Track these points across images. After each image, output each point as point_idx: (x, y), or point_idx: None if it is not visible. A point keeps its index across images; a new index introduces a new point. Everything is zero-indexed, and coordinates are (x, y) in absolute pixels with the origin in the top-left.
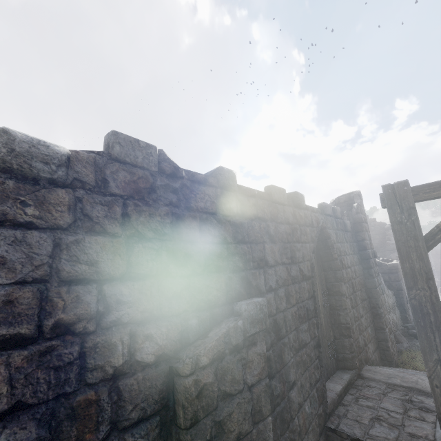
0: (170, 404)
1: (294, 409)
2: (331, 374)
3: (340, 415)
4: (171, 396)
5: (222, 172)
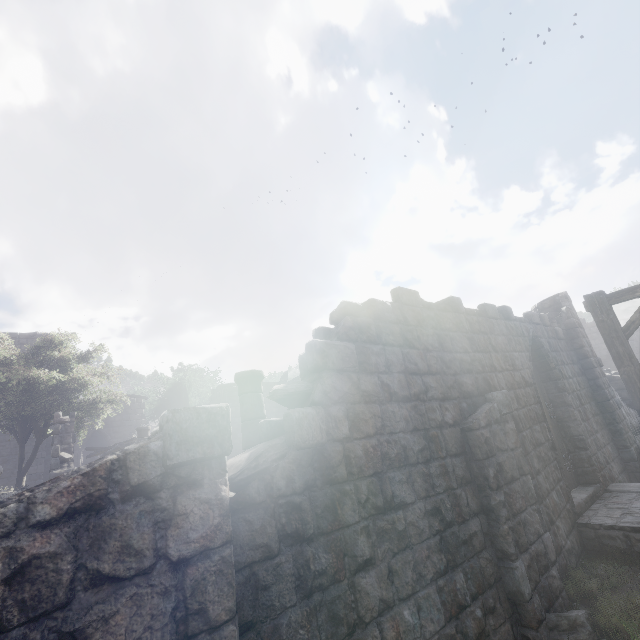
0: (467, 451)
1: (544, 491)
2: (572, 487)
3: (589, 515)
4: (467, 445)
5: (453, 300)
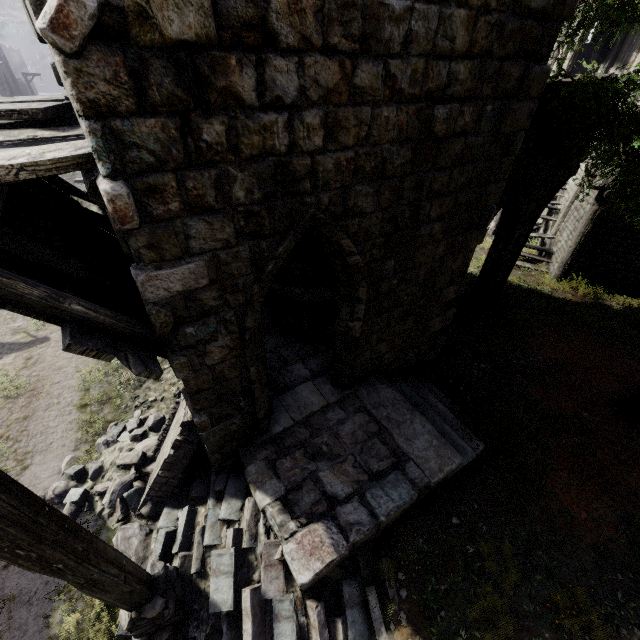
0: None
1: None
2: None
3: None
4: None
5: None
